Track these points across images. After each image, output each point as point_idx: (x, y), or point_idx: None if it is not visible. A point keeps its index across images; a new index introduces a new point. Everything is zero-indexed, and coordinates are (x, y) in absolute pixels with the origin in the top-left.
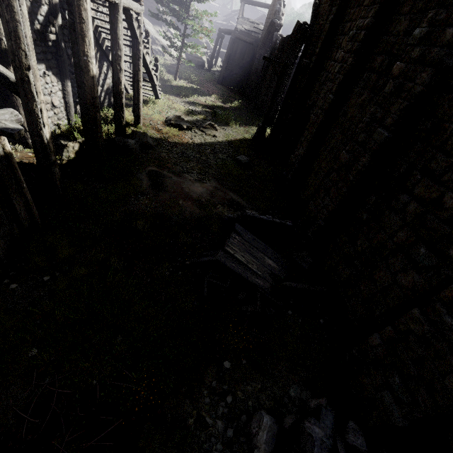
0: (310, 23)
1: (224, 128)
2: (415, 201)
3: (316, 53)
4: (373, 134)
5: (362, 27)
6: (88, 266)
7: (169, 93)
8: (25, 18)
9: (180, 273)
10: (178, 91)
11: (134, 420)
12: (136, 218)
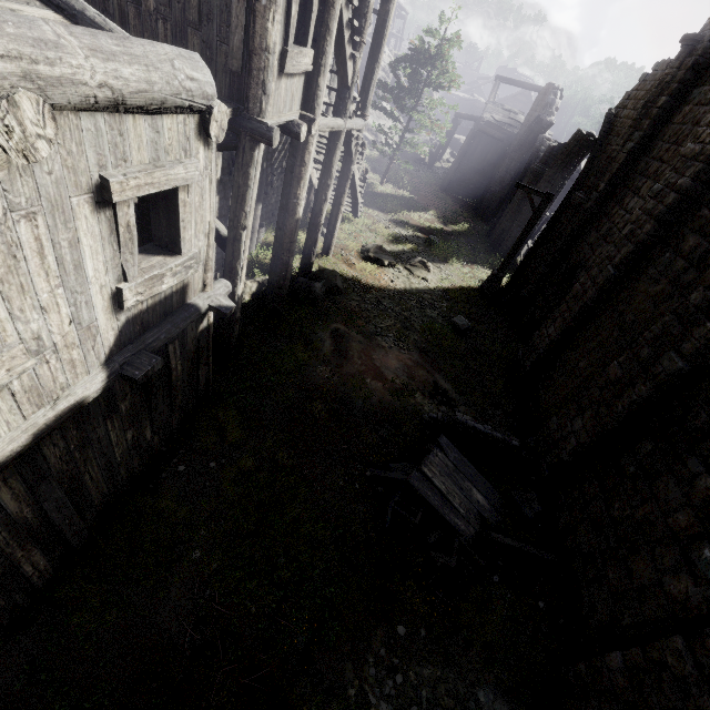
0: (597, 141)
1: (440, 267)
2: (708, 476)
3: (599, 190)
4: (662, 356)
5: (673, 187)
6: (254, 456)
7: (371, 205)
8: (256, 182)
9: (356, 486)
10: (383, 203)
11: (291, 668)
12: (311, 396)
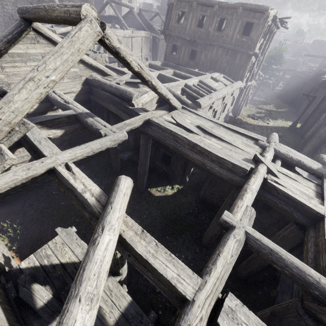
0: None
1: (274, 121)
2: None
3: None
4: None
5: None
6: None
7: (249, 103)
8: None
9: None
10: (253, 102)
11: None
12: None
